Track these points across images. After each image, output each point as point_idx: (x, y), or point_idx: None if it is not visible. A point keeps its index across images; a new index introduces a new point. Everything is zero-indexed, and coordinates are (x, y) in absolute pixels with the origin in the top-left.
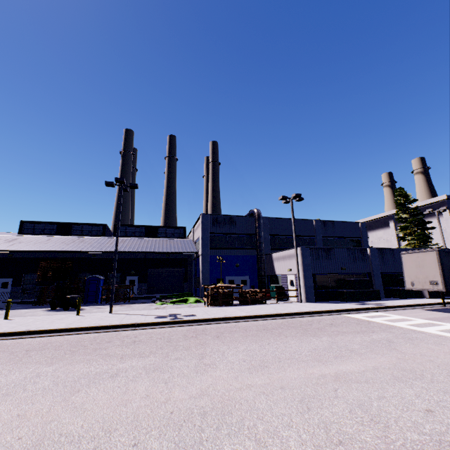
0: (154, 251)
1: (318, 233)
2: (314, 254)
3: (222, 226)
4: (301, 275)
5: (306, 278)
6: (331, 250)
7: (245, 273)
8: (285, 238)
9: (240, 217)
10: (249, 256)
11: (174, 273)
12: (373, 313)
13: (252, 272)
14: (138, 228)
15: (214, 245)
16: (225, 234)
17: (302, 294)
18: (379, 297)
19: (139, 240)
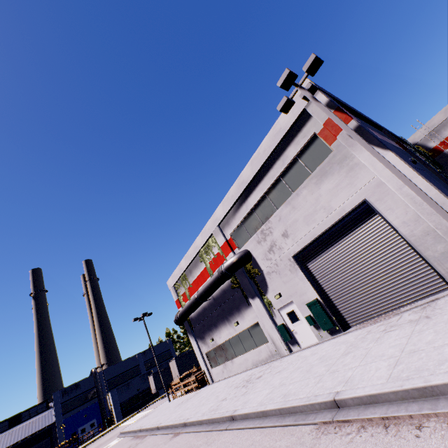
0: (17, 441)
1: (140, 362)
2: (120, 391)
3: (70, 393)
4: (113, 408)
5: (116, 408)
6: (130, 383)
7: (93, 417)
8: (118, 377)
9: (83, 380)
10: (94, 403)
11: (41, 446)
12: (134, 416)
13: (97, 414)
14: (1, 423)
15: (66, 410)
16: (73, 398)
17: (116, 418)
18: (157, 396)
19: (3, 437)
